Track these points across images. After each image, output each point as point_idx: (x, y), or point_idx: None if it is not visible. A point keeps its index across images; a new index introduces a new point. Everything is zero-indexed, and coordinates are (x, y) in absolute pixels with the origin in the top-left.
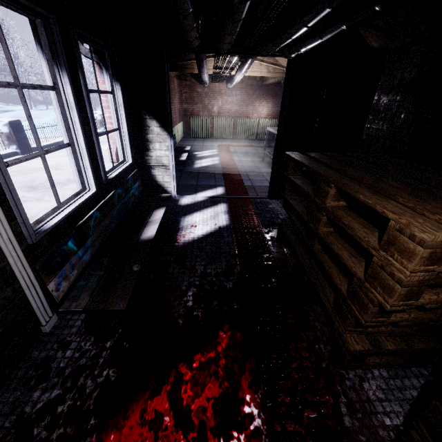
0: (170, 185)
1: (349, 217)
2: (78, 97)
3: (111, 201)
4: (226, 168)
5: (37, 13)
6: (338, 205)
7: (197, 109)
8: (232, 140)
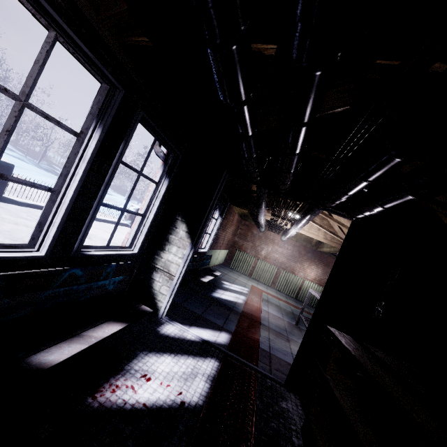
0: (164, 299)
1: None
2: (103, 158)
3: (48, 277)
4: (247, 312)
5: (106, 77)
6: None
7: (247, 246)
8: (269, 287)
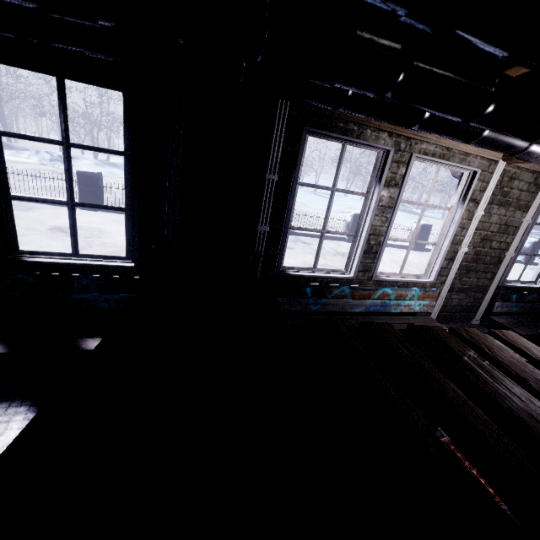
0: None
1: None
2: None
3: None
4: None
5: None
6: None
7: None
8: None
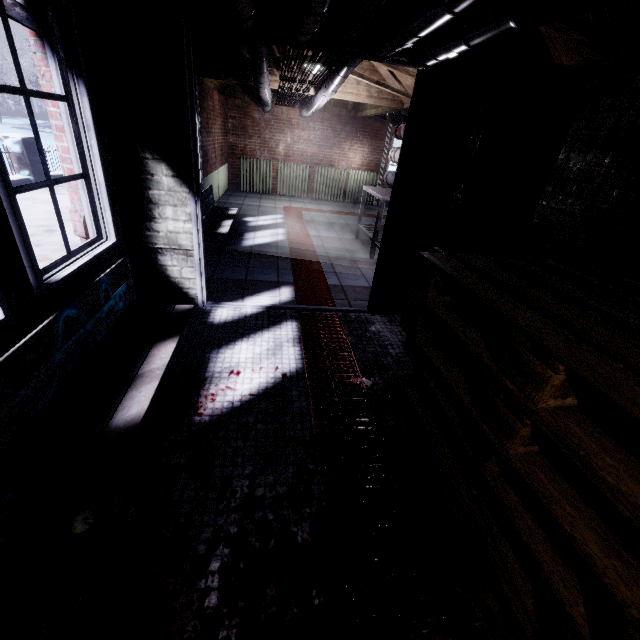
0: (195, 284)
1: (605, 453)
2: None
3: (43, 340)
4: (296, 249)
5: None
6: (562, 405)
7: (252, 146)
8: (306, 200)
